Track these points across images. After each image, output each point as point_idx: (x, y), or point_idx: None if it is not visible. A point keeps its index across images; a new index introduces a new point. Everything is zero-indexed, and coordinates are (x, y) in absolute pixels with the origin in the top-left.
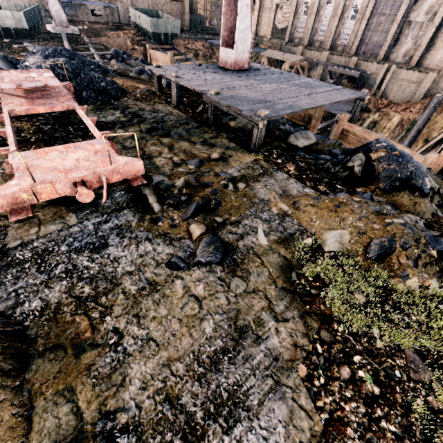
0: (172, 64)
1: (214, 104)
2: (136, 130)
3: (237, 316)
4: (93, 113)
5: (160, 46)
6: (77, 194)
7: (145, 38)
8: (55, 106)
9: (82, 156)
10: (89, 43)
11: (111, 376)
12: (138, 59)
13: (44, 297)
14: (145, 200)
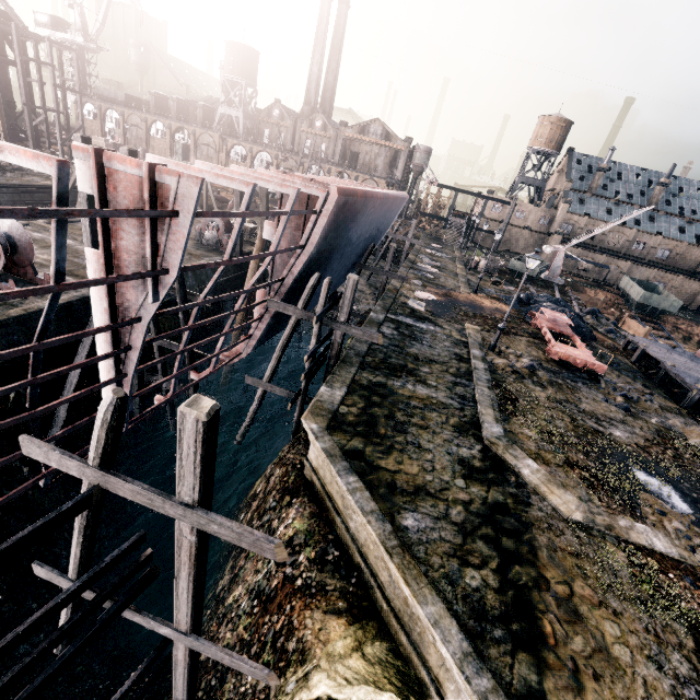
0: (645, 336)
1: (666, 370)
2: (598, 360)
3: (624, 420)
4: (572, 341)
5: (640, 316)
6: (578, 362)
7: (625, 303)
8: (564, 332)
9: (581, 354)
10: (573, 297)
11: (576, 401)
12: (608, 320)
13: (556, 380)
14: (598, 381)
